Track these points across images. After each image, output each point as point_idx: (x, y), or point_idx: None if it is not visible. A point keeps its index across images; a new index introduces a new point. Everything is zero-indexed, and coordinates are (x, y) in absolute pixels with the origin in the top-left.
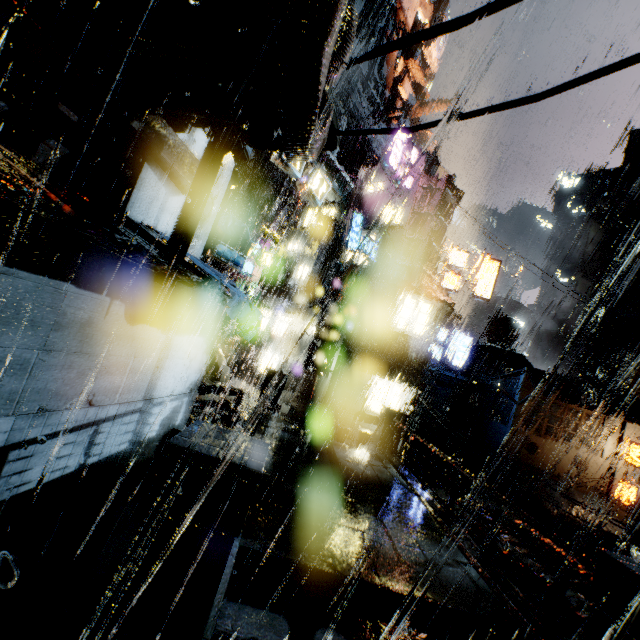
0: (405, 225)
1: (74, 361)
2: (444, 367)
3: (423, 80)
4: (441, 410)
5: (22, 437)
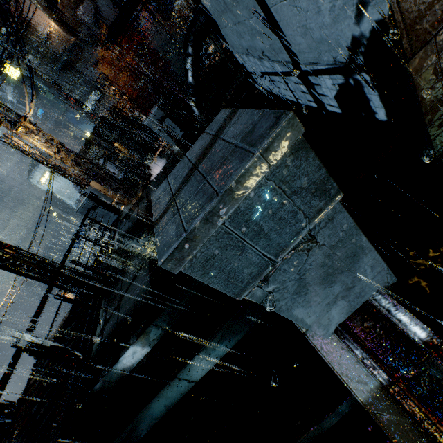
0: None
1: (243, 29)
2: None
3: None
4: None
5: (266, 70)
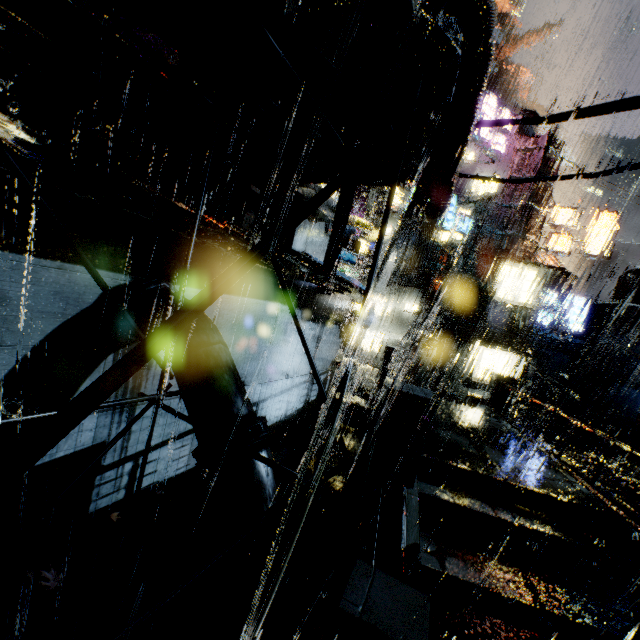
0: (502, 193)
1: (281, 350)
2: (557, 332)
3: (512, 8)
4: (556, 377)
5: (263, 396)
